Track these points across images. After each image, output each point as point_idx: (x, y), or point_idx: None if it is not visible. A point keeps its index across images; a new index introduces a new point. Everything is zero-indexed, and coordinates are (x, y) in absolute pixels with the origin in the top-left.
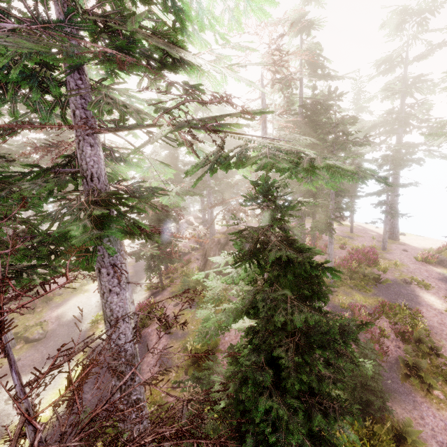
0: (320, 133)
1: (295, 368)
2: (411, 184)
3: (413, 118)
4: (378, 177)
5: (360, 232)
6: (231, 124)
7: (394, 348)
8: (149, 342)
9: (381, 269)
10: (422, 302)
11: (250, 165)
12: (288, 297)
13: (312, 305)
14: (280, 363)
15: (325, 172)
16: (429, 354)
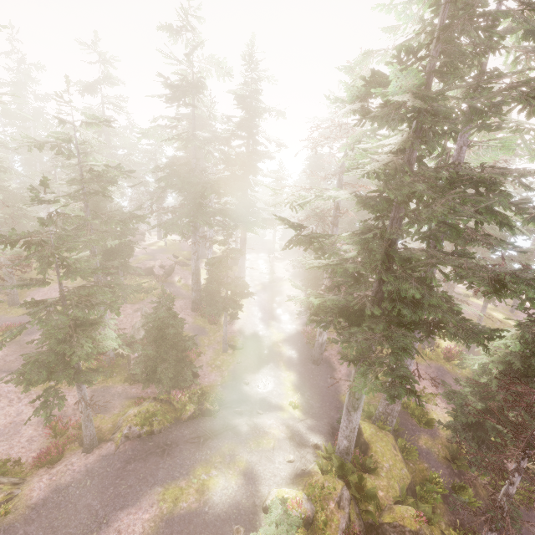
0: None
1: None
2: None
3: None
4: None
5: None
6: None
7: None
8: (332, 363)
9: None
10: None
11: None
12: None
13: None
14: None
15: None
16: None
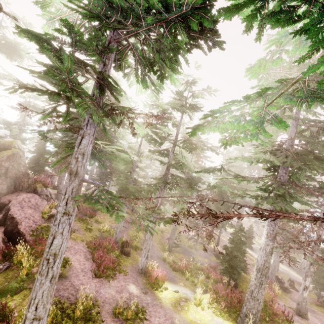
0: None
1: None
2: None
3: None
4: None
5: None
6: None
7: None
8: None
9: None
10: None
11: None
12: None
13: None
14: None
15: None
16: None
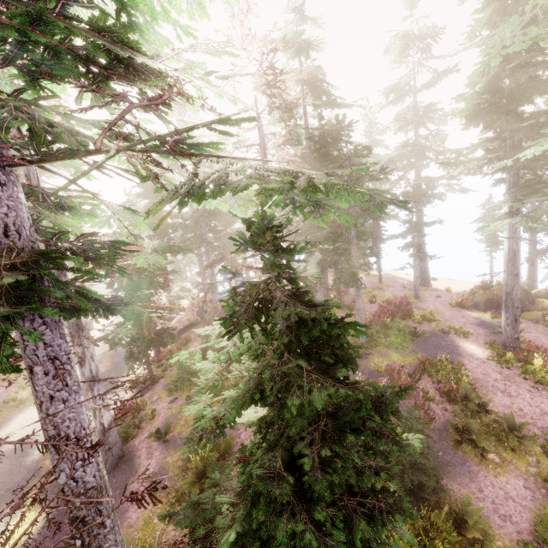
0: (332, 168)
1: (323, 467)
2: (435, 221)
3: (429, 150)
4: (398, 201)
5: (390, 281)
6: (207, 144)
7: (441, 411)
8: (137, 460)
9: (417, 320)
10: (463, 352)
11: (245, 204)
12: (303, 370)
13: (336, 376)
14: (303, 463)
15: (335, 202)
16: (478, 412)
